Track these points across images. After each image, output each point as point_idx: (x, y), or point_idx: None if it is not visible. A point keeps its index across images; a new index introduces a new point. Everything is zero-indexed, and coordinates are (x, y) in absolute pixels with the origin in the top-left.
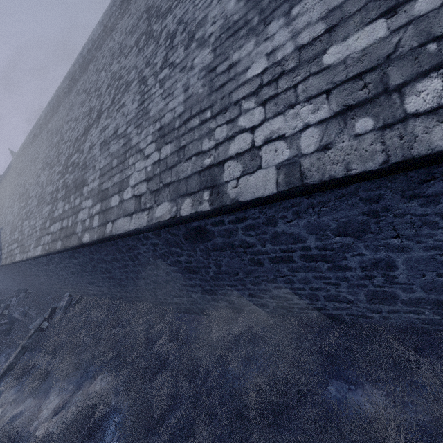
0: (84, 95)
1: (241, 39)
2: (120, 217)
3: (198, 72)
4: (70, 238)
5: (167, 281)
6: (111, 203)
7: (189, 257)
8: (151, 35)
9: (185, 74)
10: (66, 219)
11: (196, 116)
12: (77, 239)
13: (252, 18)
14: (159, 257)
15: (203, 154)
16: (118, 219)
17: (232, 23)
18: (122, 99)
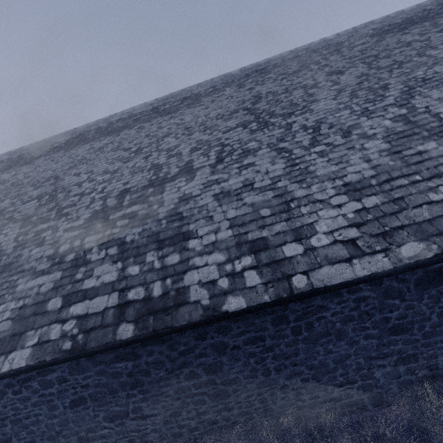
0: (125, 153)
1: (418, 140)
2: (320, 265)
3: (376, 152)
4: (174, 312)
5: (342, 358)
6: (283, 252)
7: (407, 309)
8: (270, 124)
9: (357, 151)
10: (138, 287)
11: (400, 178)
12: (203, 309)
13: (421, 132)
14: (356, 319)
15: (437, 203)
16: (317, 269)
17: (398, 132)
18: (246, 160)
